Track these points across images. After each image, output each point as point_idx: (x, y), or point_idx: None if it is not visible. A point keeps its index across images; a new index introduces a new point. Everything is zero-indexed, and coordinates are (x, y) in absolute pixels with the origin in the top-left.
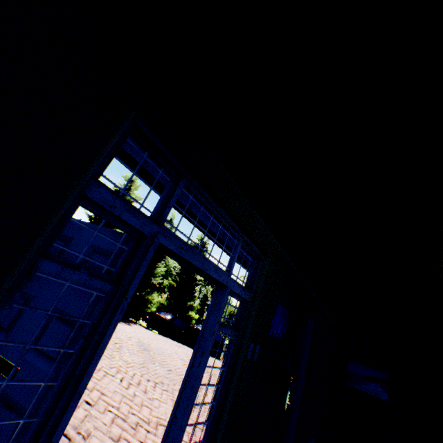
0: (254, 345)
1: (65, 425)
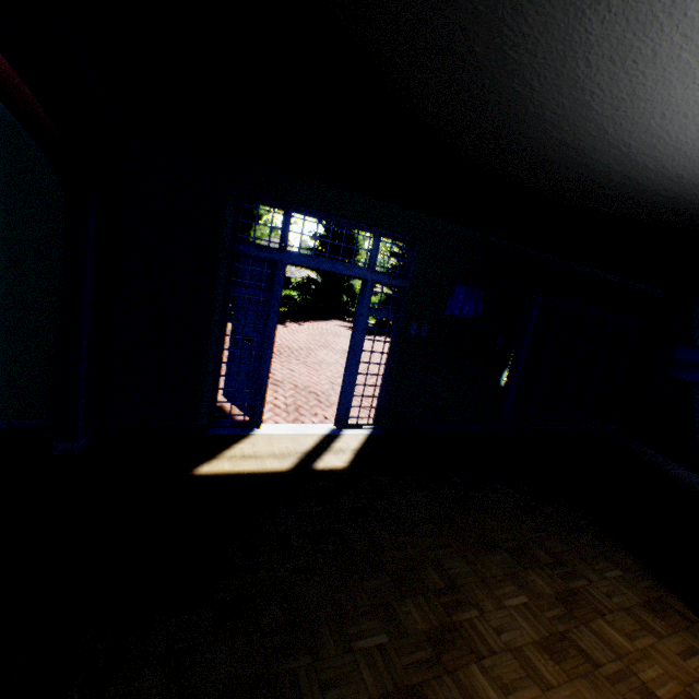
0: (419, 325)
1: (271, 356)
